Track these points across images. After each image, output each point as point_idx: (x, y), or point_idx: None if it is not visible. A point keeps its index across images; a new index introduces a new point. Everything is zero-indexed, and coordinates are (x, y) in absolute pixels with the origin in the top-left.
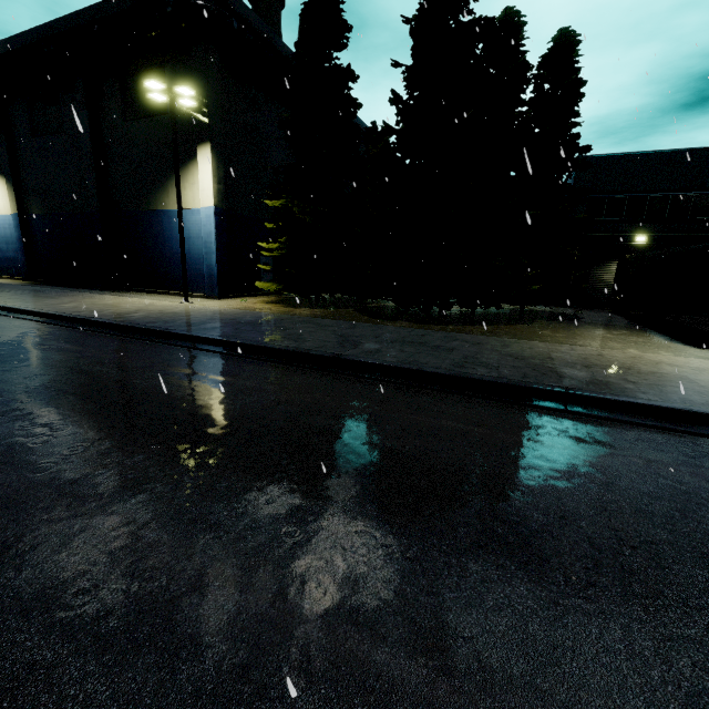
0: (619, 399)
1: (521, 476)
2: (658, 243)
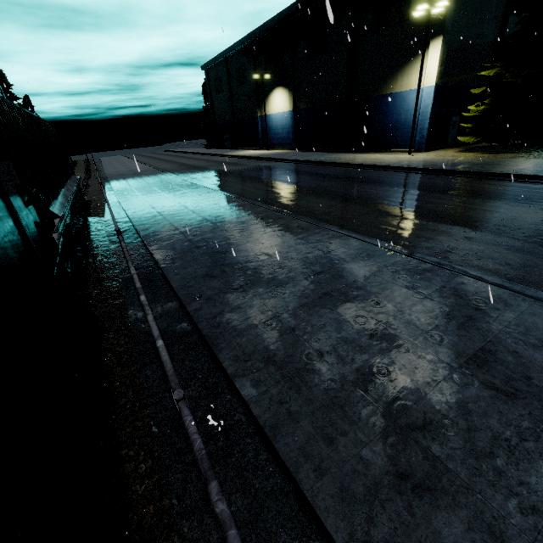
0: None
1: None
2: None
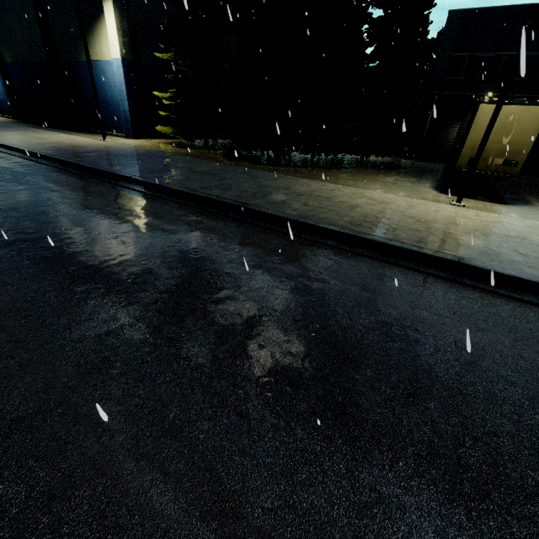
0: (264, 211)
1: (126, 239)
2: None
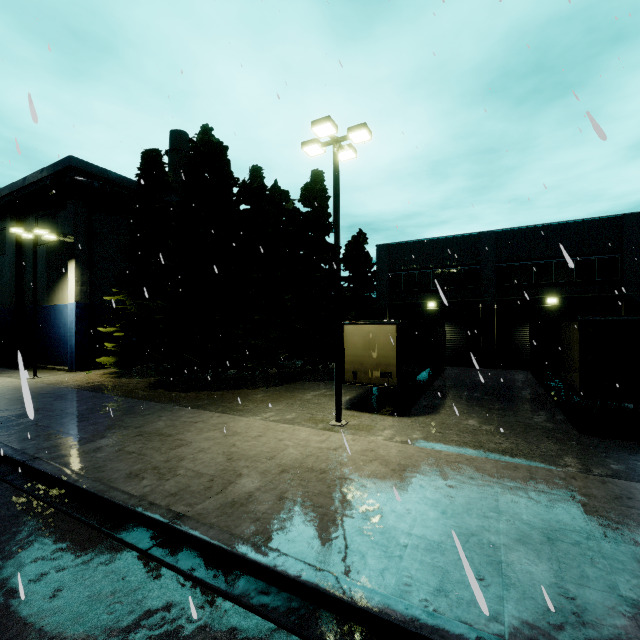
0: (40, 468)
1: None
2: (445, 307)
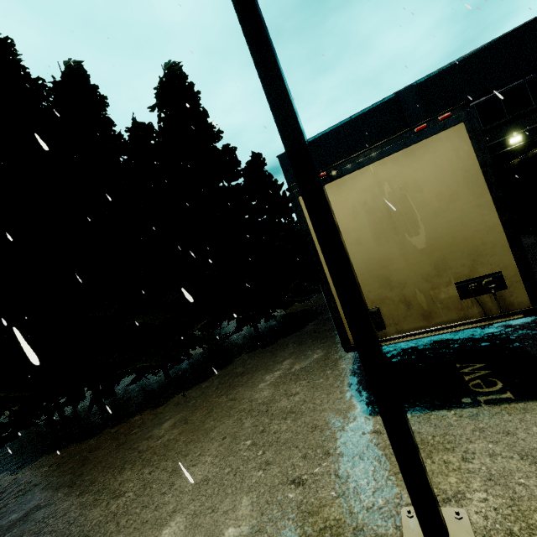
0: None
1: None
2: None
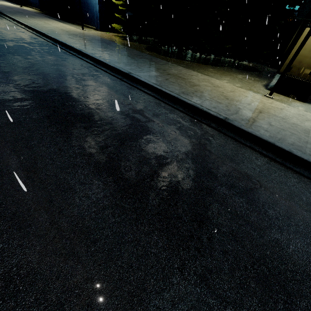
0: (138, 78)
1: (60, 80)
2: None
